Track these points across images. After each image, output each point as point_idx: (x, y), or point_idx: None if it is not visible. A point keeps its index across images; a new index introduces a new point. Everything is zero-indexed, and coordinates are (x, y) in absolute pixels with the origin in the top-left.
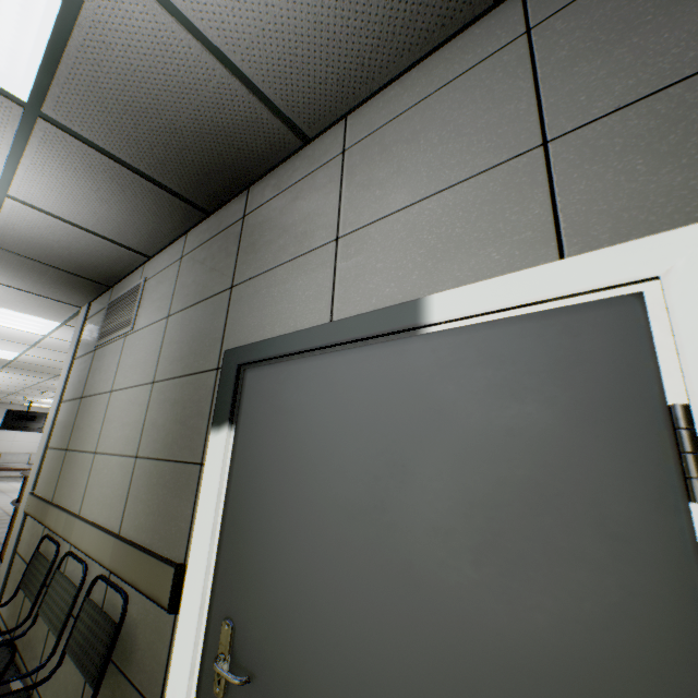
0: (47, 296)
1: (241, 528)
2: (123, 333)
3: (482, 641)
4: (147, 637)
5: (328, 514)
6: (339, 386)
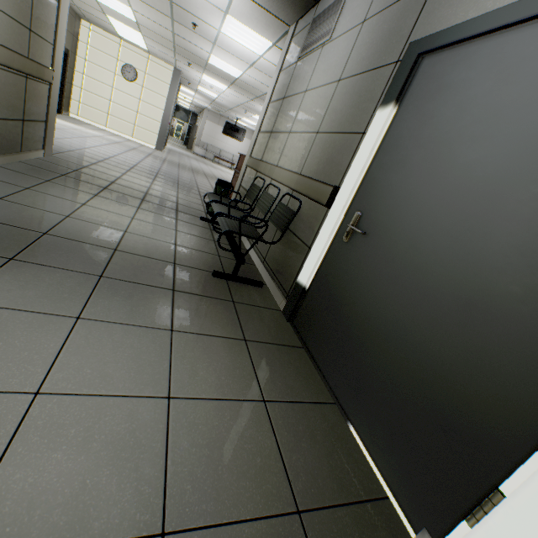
0: (272, 12)
1: (382, 168)
2: (322, 43)
3: (537, 221)
4: (308, 220)
5: (453, 156)
6: (513, 59)
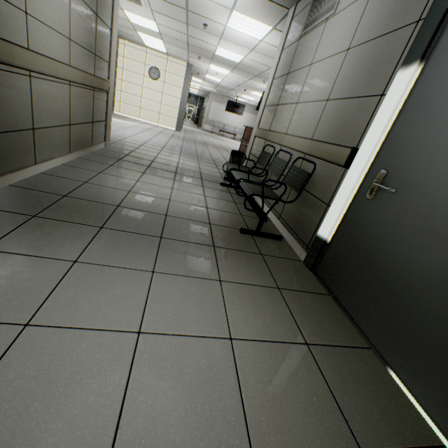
0: (273, 0)
1: (408, 126)
2: (325, 18)
3: None
4: (324, 180)
5: None
6: None
